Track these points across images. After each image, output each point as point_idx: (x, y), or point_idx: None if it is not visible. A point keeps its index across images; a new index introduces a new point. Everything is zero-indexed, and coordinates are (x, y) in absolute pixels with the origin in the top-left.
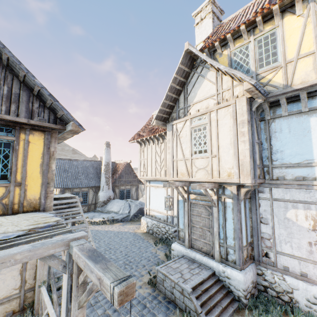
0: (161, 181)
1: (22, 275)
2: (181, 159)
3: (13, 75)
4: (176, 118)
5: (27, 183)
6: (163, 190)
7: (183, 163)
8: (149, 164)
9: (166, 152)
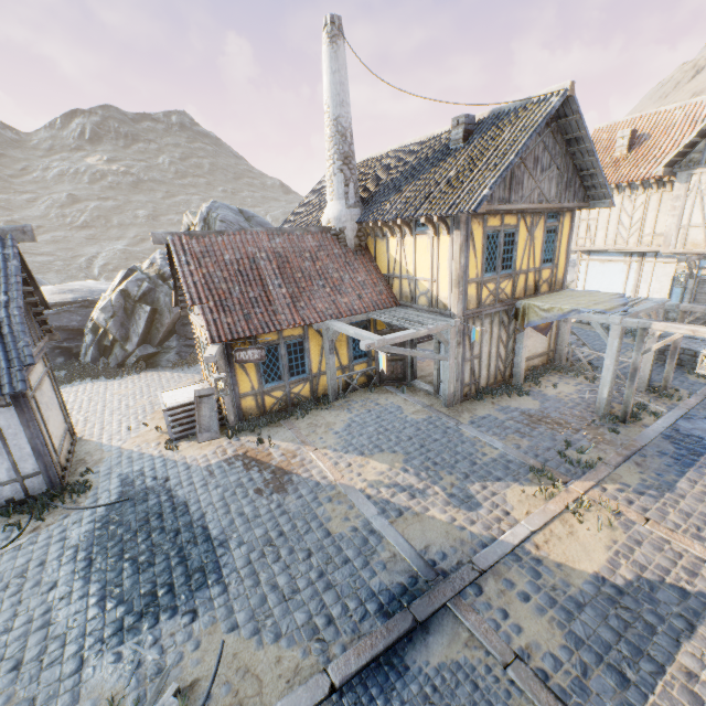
0: (618, 253)
1: (549, 339)
2: (698, 226)
3: (570, 159)
4: (699, 163)
5: (558, 264)
6: (619, 266)
7: (700, 231)
8: (602, 227)
9: (647, 210)
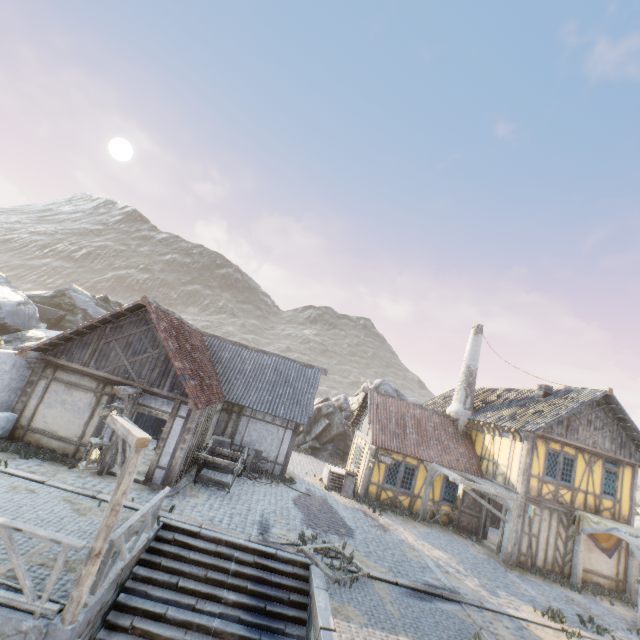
0: None
1: (616, 566)
2: None
3: (622, 429)
4: None
5: (621, 502)
6: None
7: None
8: None
9: None
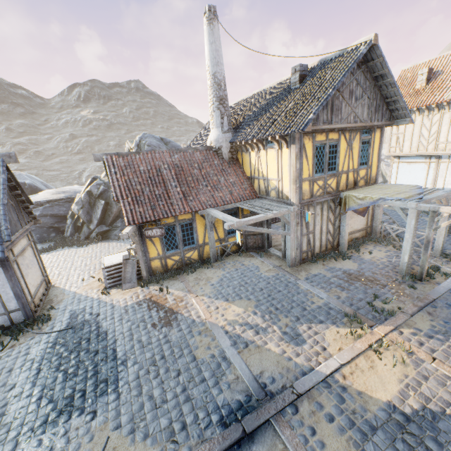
0: (420, 156)
1: (366, 219)
2: None
3: (377, 90)
4: None
5: (372, 166)
6: (421, 166)
7: None
8: (408, 139)
9: (441, 125)
